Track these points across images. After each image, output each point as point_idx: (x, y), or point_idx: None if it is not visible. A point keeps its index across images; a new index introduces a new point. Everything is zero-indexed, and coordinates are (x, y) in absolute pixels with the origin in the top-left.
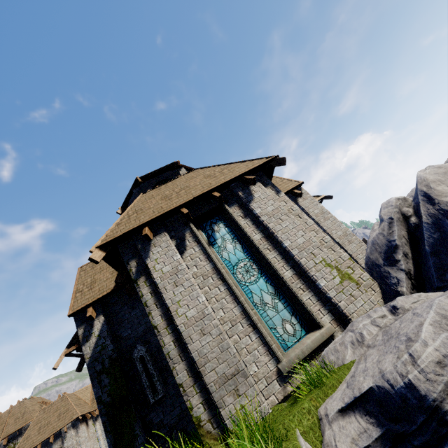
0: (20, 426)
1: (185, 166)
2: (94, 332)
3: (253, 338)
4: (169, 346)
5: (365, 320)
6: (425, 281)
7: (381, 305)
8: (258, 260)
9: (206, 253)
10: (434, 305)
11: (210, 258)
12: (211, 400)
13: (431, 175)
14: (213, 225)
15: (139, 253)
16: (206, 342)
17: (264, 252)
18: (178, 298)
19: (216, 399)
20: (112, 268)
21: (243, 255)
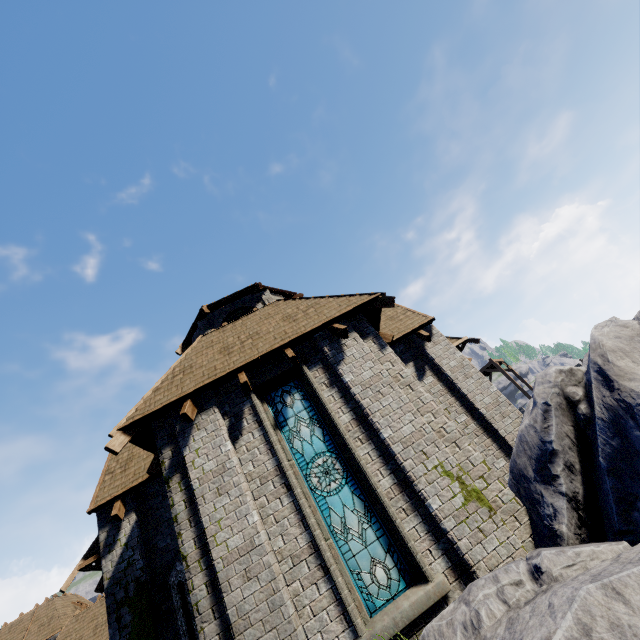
0: (45, 638)
1: (271, 288)
2: (120, 538)
3: (323, 589)
4: (199, 591)
5: (488, 586)
6: (602, 514)
7: (530, 548)
8: (344, 455)
9: (269, 441)
10: (576, 601)
11: (274, 450)
12: None
13: (610, 339)
14: (285, 395)
15: (177, 437)
16: (250, 592)
17: (353, 445)
18: (219, 515)
19: None
20: None
21: (323, 445)
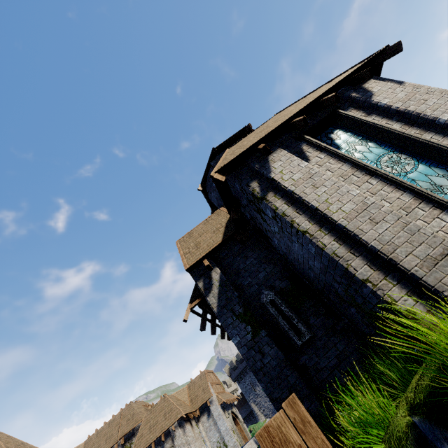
0: (132, 427)
1: None
2: (213, 283)
3: (447, 219)
4: (331, 245)
5: None
6: None
7: None
8: (407, 148)
9: (335, 156)
10: None
11: (343, 160)
12: (419, 290)
13: None
14: (329, 135)
15: (257, 175)
16: (383, 229)
17: (415, 134)
18: (323, 197)
19: (432, 283)
20: (211, 230)
21: (382, 150)
